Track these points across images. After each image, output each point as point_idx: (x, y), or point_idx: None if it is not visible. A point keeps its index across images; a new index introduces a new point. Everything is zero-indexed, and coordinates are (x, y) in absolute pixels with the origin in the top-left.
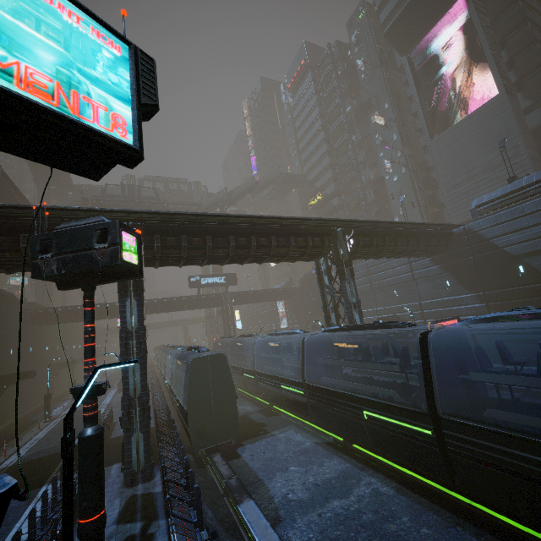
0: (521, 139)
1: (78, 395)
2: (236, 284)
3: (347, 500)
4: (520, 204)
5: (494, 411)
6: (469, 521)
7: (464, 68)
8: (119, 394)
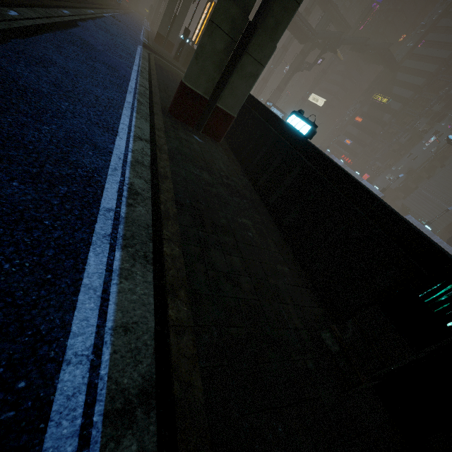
0: None
1: None
2: None
3: None
4: None
5: None
6: None
7: None
8: None
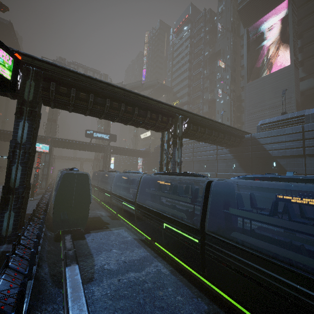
0: (294, 94)
1: None
2: (115, 141)
3: (139, 274)
4: (284, 128)
5: (238, 233)
6: (206, 296)
7: (276, 48)
8: None
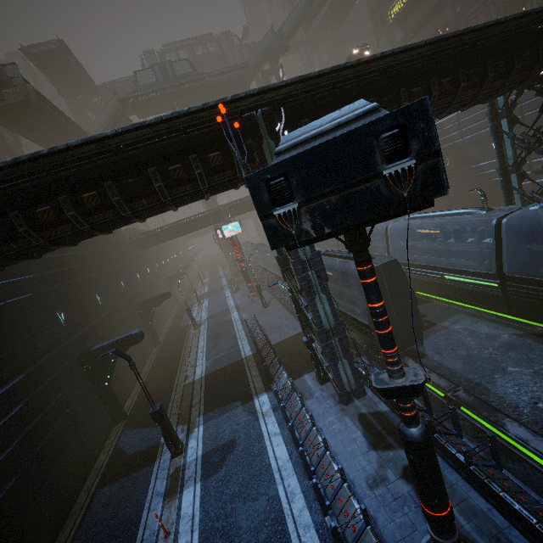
0: None
1: (391, 395)
2: None
3: None
4: None
5: None
6: None
7: None
8: (236, 295)
